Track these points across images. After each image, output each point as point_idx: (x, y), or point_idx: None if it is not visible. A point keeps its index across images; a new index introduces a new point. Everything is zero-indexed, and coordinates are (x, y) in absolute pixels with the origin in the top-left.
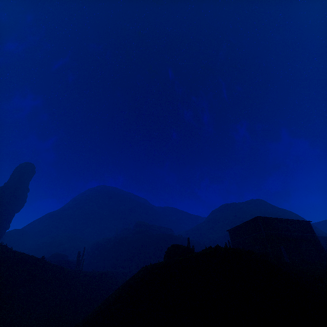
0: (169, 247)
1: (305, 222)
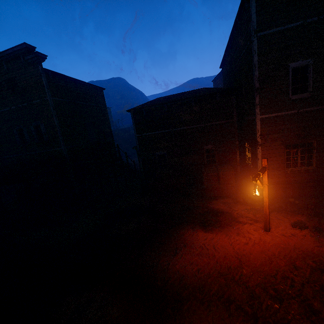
0: None
1: (108, 108)
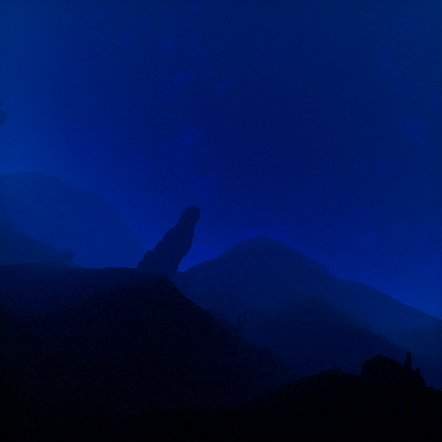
0: (373, 357)
1: None
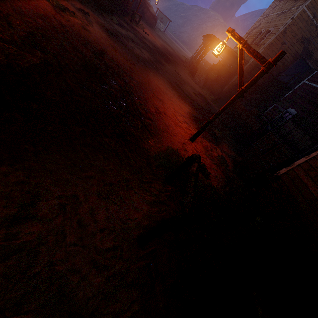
0: None
1: None
